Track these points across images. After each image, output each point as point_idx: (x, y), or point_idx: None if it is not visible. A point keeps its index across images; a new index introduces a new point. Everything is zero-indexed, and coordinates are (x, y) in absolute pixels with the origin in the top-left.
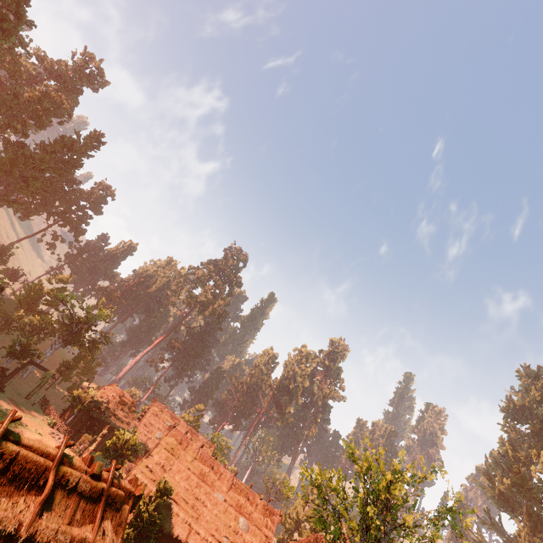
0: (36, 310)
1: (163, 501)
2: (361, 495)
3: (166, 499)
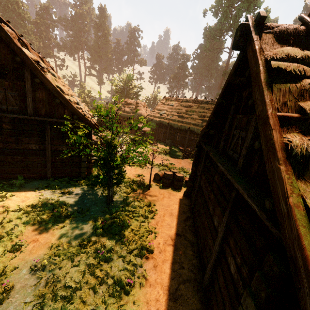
0: None
1: None
2: None
3: None
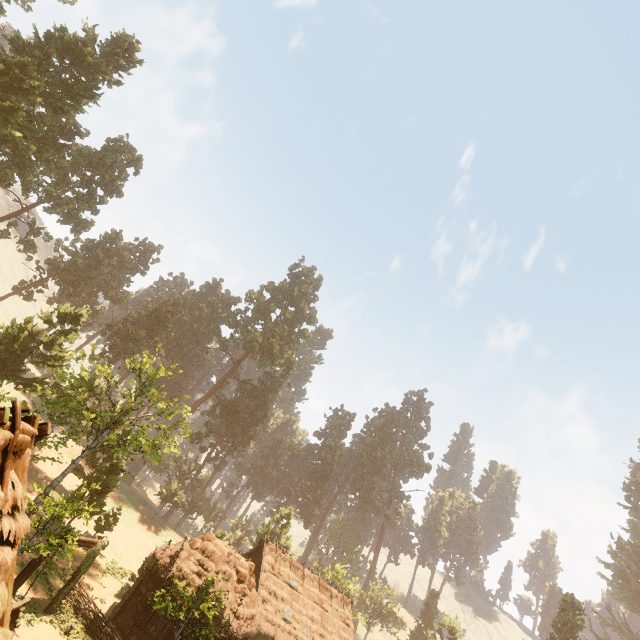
0: (19, 372)
1: None
2: None
3: None
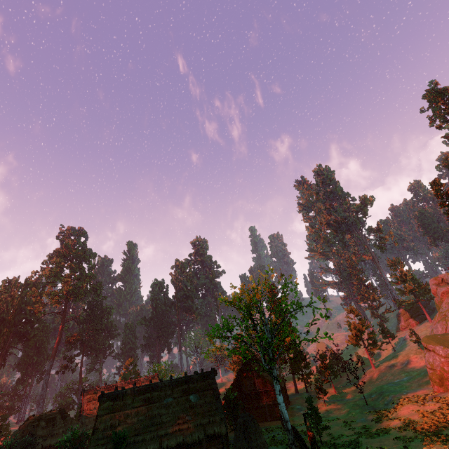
0: None
1: (123, 445)
2: (239, 319)
3: (129, 440)
